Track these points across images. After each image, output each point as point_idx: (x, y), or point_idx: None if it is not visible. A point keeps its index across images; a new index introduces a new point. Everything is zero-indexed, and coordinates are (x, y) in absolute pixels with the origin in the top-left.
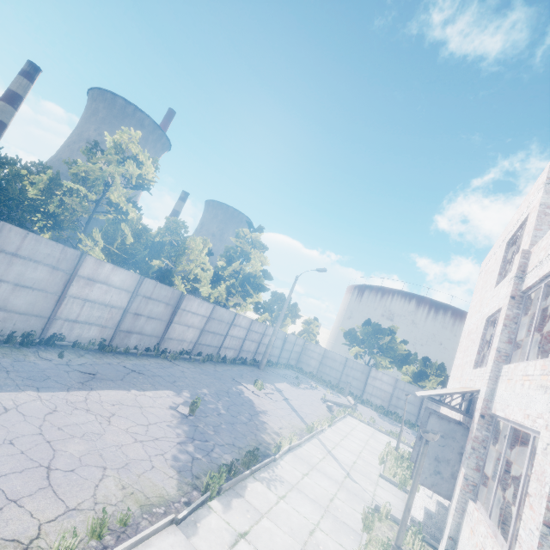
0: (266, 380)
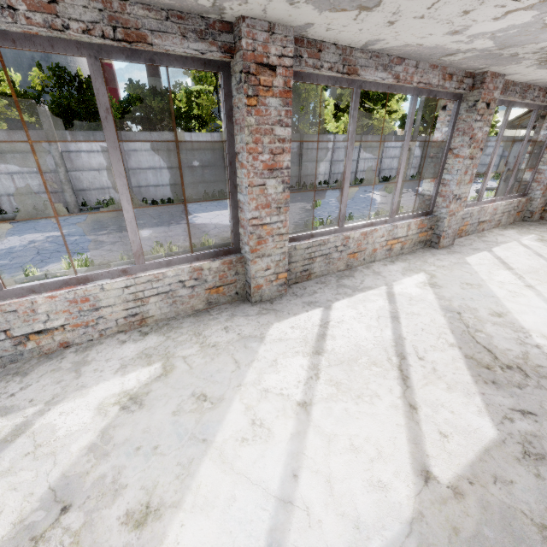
0: (406, 187)
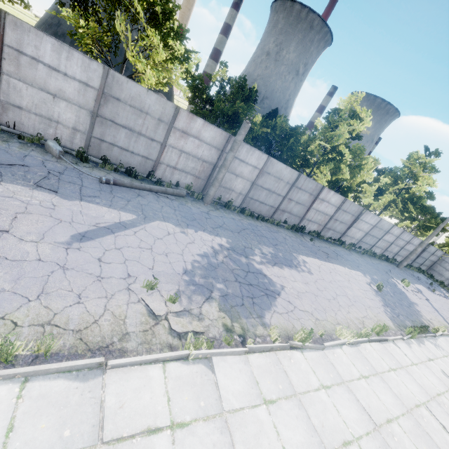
0: (407, 279)
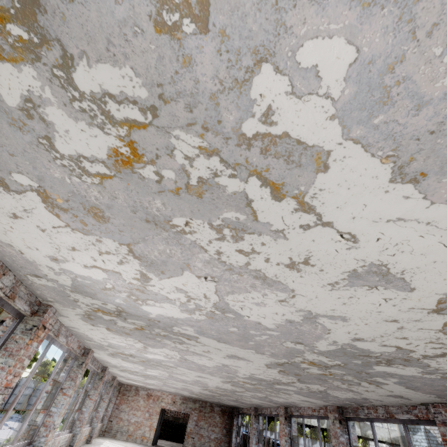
0: None
